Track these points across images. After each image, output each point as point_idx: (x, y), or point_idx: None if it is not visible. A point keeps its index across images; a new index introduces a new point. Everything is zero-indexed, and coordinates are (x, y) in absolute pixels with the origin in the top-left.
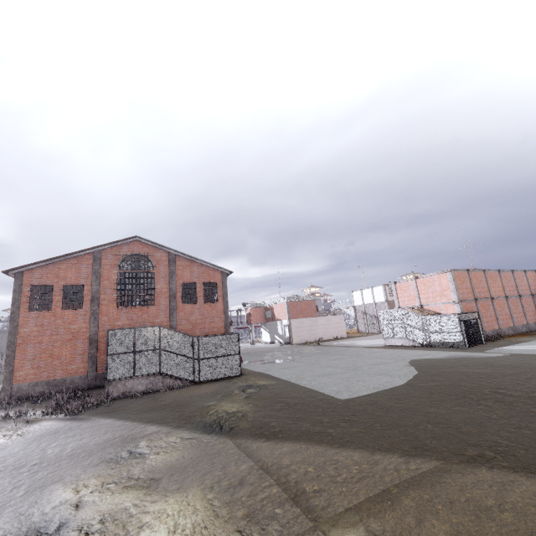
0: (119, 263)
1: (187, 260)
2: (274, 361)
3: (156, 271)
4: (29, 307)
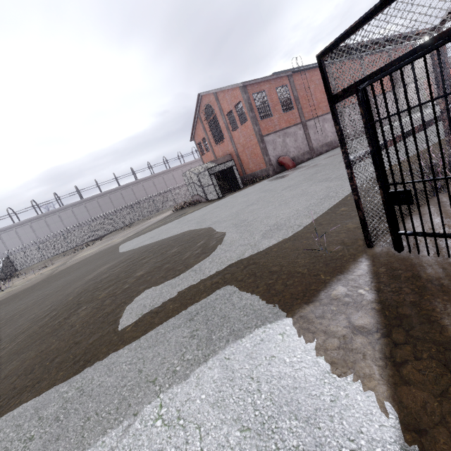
0: (205, 117)
1: (221, 92)
2: (284, 175)
3: (216, 113)
4: (202, 154)
